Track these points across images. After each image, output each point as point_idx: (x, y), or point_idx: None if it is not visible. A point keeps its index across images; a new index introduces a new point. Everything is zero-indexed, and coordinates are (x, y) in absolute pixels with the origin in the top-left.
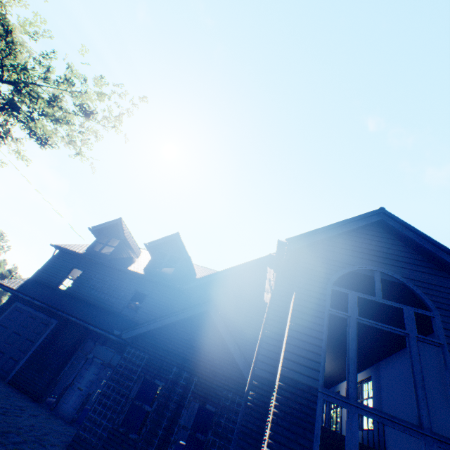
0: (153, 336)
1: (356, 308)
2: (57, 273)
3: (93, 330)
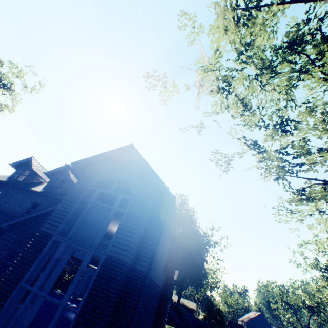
0: (23, 225)
1: (96, 197)
2: None
3: None
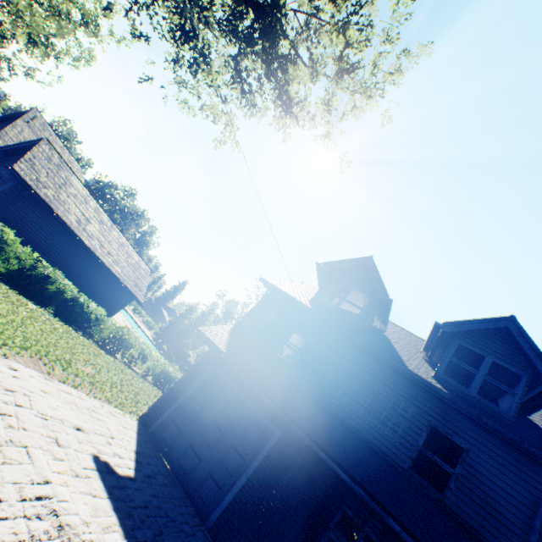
0: None
1: None
2: (270, 332)
3: (397, 533)
